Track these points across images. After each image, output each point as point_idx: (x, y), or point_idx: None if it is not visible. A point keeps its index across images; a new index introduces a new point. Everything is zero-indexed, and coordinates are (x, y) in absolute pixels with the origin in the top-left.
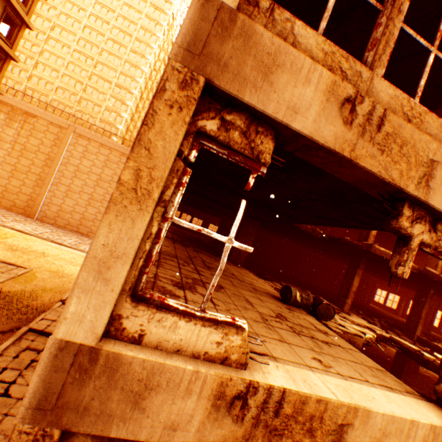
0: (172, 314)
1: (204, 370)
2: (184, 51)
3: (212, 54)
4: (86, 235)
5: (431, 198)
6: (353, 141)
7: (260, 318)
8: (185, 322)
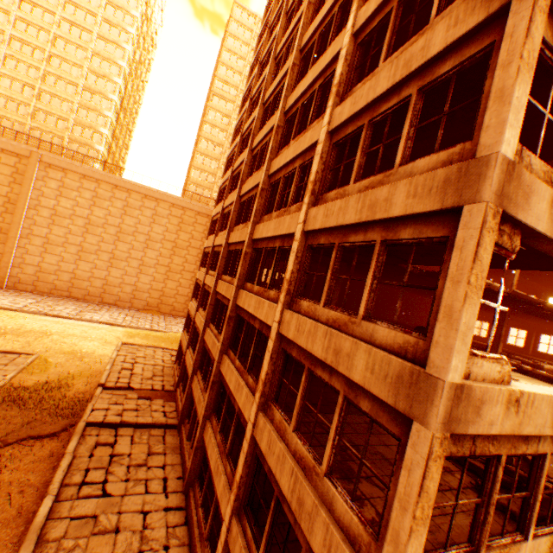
0: (480, 358)
1: (502, 388)
2: (493, 195)
3: (504, 194)
4: (83, 300)
5: None
6: None
7: None
8: (485, 362)
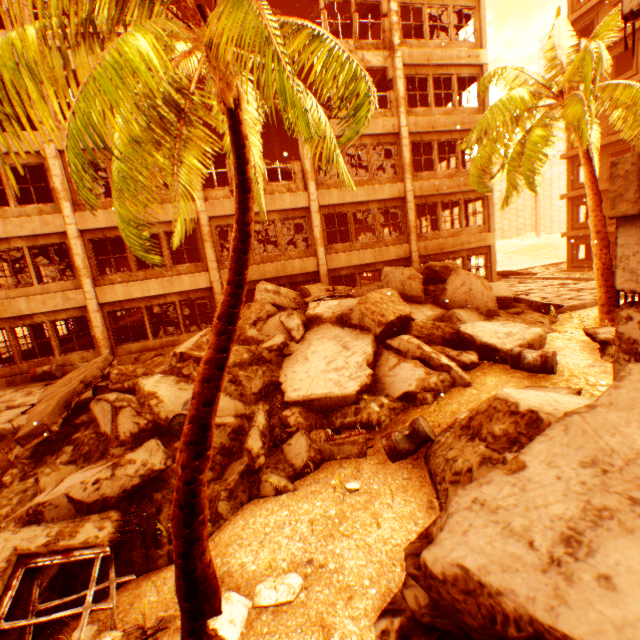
0: None
1: None
2: None
3: None
4: None
5: None
6: None
7: None
8: None
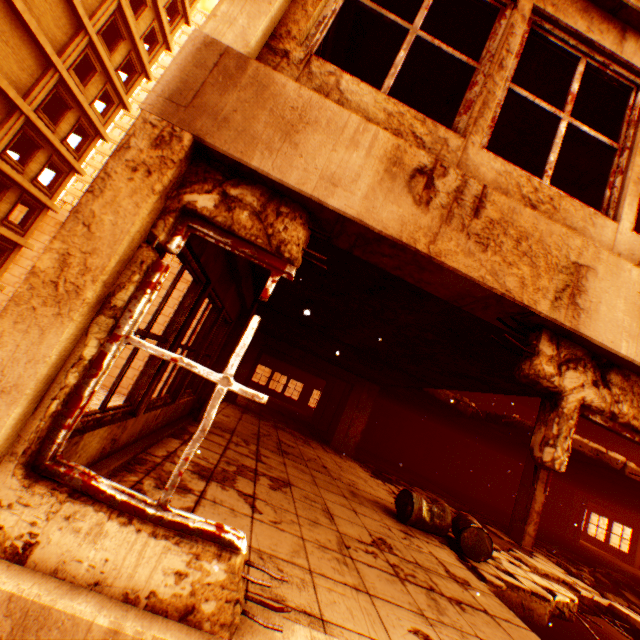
0: (96, 507)
1: (133, 631)
2: (164, 101)
3: (207, 106)
4: None
5: (585, 325)
6: (434, 229)
7: (336, 542)
8: (119, 526)
